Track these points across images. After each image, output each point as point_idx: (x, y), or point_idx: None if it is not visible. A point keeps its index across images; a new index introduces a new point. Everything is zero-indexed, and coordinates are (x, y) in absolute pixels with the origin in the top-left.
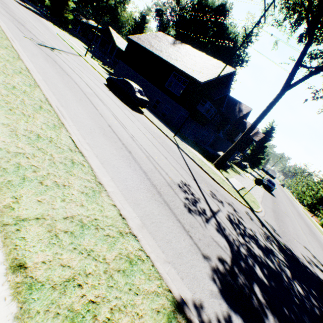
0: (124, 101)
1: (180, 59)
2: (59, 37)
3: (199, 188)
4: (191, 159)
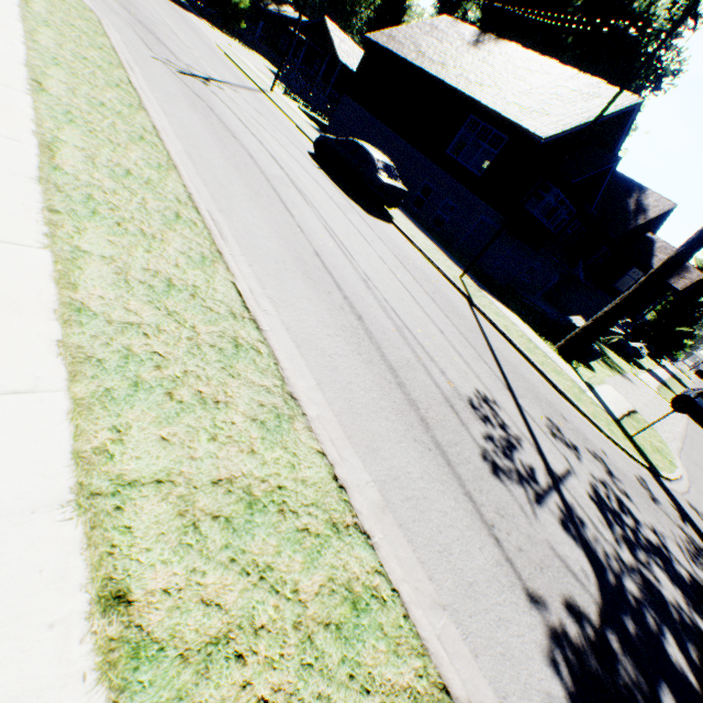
0: (350, 192)
1: (490, 82)
2: (220, 53)
3: (520, 411)
4: (500, 333)
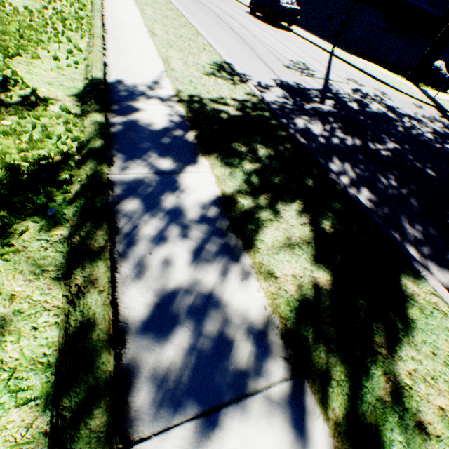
0: (267, 23)
1: None
2: None
3: (327, 71)
4: (347, 64)
